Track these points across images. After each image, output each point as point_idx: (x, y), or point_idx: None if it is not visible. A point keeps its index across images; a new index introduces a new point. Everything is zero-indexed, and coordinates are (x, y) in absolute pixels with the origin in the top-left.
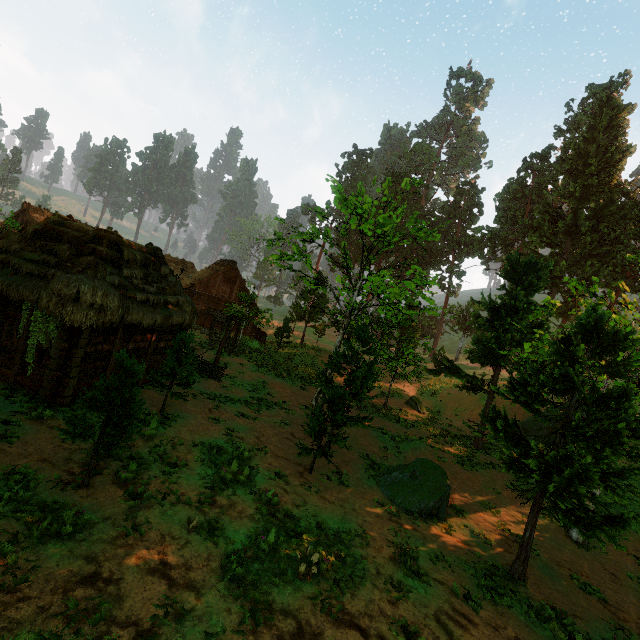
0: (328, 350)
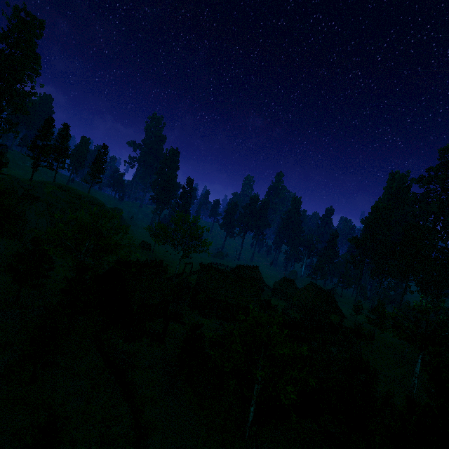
0: (389, 342)
